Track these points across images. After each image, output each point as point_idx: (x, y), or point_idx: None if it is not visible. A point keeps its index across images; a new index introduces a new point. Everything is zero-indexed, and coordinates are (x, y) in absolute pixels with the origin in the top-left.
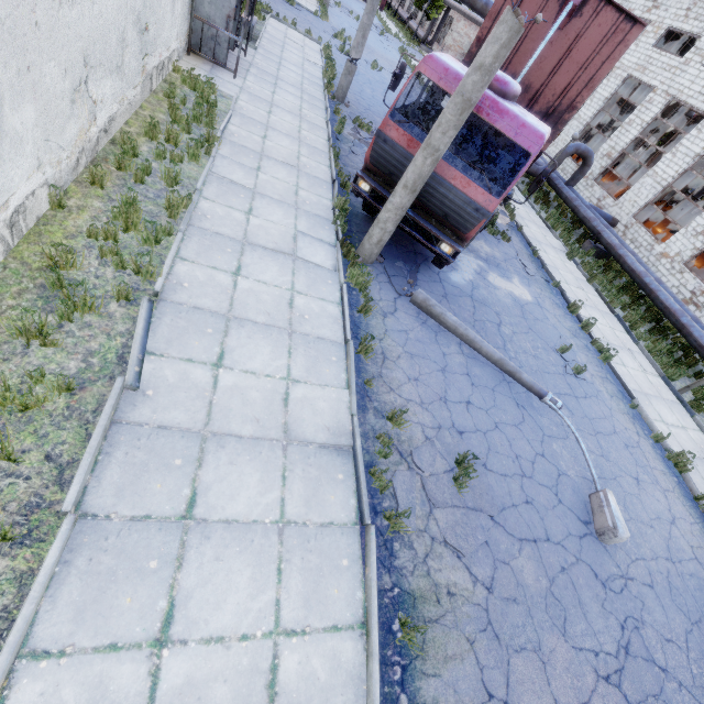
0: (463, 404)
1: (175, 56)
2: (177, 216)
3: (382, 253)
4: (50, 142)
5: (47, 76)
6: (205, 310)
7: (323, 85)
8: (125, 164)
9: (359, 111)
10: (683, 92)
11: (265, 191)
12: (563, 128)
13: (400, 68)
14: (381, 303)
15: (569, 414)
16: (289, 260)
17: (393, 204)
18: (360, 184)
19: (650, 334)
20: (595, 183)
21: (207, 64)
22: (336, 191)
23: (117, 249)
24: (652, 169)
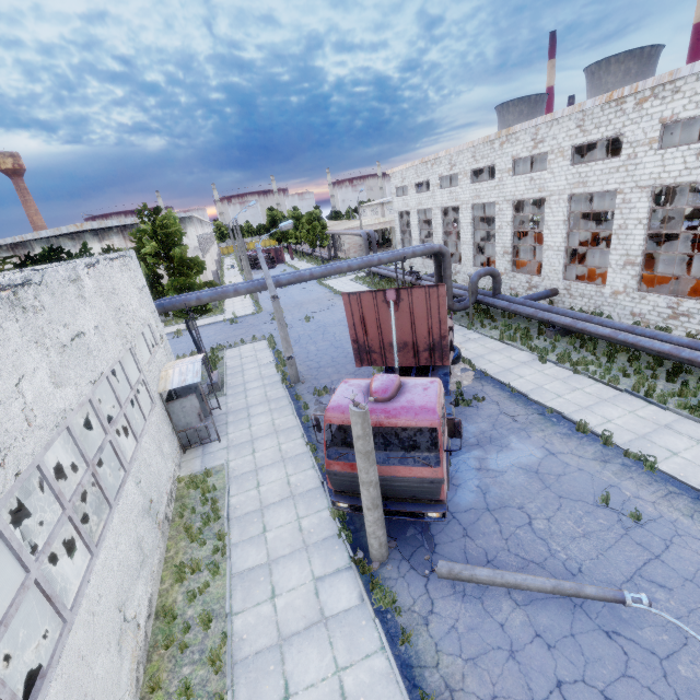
0: (555, 692)
1: (176, 470)
2: (221, 669)
3: (391, 534)
4: None
5: (99, 671)
6: None
7: (280, 378)
8: (170, 642)
9: (313, 377)
10: (516, 195)
11: (277, 553)
12: (460, 253)
13: (315, 420)
14: (416, 606)
15: (665, 594)
16: (322, 627)
17: (369, 521)
18: (339, 504)
19: (672, 382)
20: (514, 273)
21: (199, 448)
22: (328, 496)
23: None
24: (544, 245)
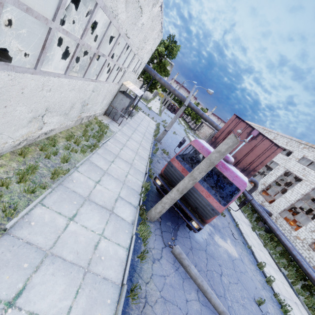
0: None
1: (97, 114)
2: (55, 179)
3: (161, 215)
4: (3, 134)
5: (18, 110)
6: (33, 245)
7: (153, 135)
8: (45, 149)
9: (165, 146)
10: (291, 169)
11: (111, 172)
12: None
13: (183, 140)
14: (153, 250)
15: None
16: (108, 213)
17: (170, 196)
18: (156, 180)
19: (303, 290)
20: (259, 194)
21: (110, 119)
22: (145, 178)
23: (2, 193)
24: (284, 195)
